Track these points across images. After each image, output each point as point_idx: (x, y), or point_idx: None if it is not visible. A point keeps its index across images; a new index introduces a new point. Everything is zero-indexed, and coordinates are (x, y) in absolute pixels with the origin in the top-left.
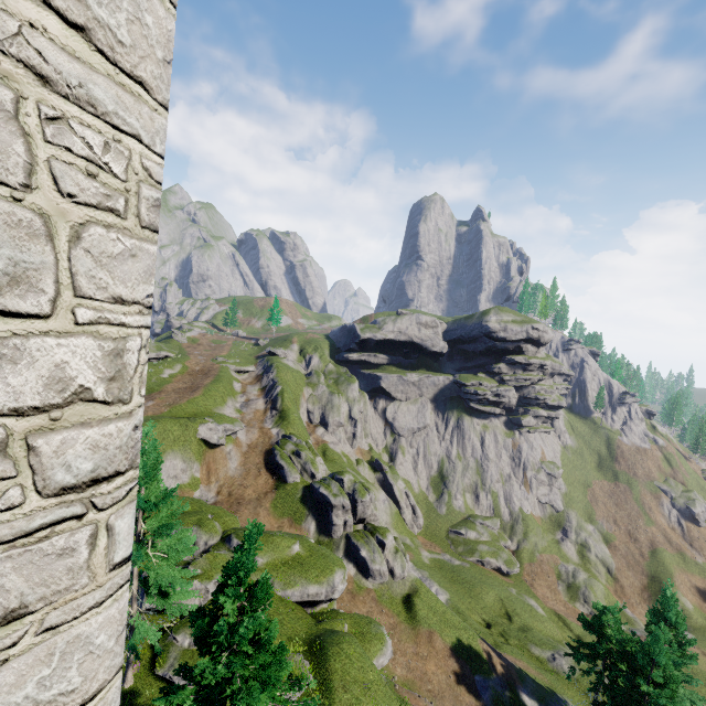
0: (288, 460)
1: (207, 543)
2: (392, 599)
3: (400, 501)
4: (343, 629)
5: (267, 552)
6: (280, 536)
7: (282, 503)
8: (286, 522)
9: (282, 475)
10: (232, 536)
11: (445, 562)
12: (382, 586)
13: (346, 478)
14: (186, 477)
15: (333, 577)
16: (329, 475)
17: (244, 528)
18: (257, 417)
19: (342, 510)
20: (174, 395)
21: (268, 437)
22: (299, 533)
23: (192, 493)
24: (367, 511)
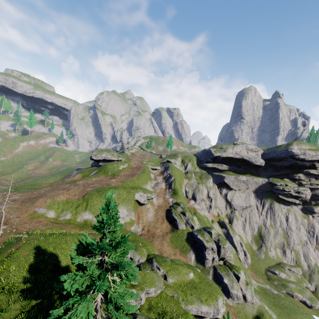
0: (179, 216)
1: (139, 261)
2: (246, 316)
3: (237, 247)
4: None
5: (174, 275)
6: (181, 265)
7: (176, 240)
8: (178, 251)
9: (175, 224)
10: (153, 260)
11: (267, 290)
12: (238, 305)
13: (213, 231)
14: (128, 218)
15: (217, 302)
16: (202, 228)
17: (159, 255)
18: (162, 192)
19: (211, 251)
20: (124, 177)
21: (167, 202)
22: (185, 259)
23: (130, 227)
24: (226, 254)
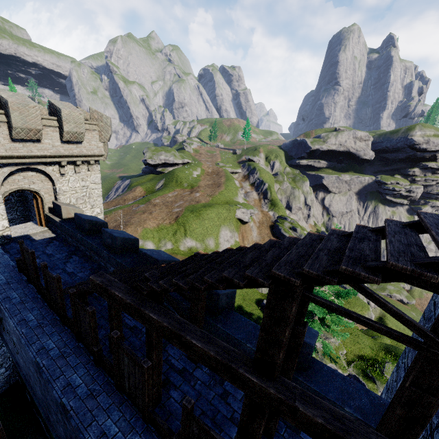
0: (290, 233)
1: None
2: None
3: None
4: (389, 343)
5: None
6: None
7: None
8: None
9: None
10: None
11: None
12: None
13: None
14: (232, 241)
15: (370, 312)
16: None
17: None
18: (256, 204)
19: None
20: (208, 189)
21: (268, 217)
22: None
23: None
24: None
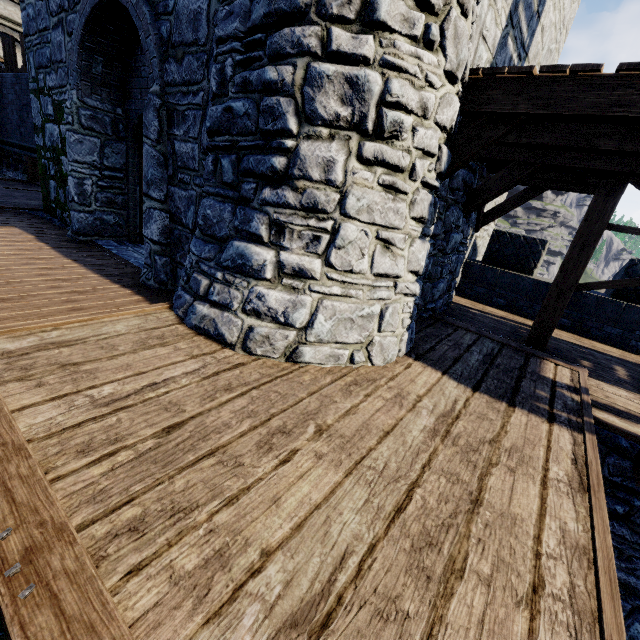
0: None
1: None
2: None
3: None
4: None
5: None
6: None
7: None
8: None
9: None
10: None
11: None
12: None
13: None
14: None
15: None
16: None
17: None
18: None
19: None
20: None
21: None
22: None
23: None
24: None
